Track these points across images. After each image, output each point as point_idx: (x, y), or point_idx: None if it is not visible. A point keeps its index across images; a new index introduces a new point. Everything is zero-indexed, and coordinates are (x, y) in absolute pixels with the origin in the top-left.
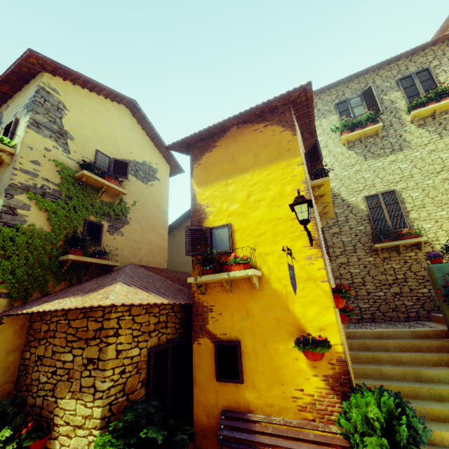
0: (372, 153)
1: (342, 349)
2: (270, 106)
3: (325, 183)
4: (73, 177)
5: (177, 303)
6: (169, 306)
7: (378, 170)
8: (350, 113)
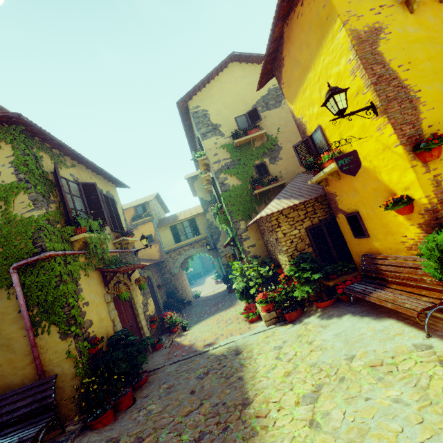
0: None
1: (426, 201)
2: None
3: None
4: (234, 147)
5: (308, 200)
6: (312, 200)
7: None
8: None
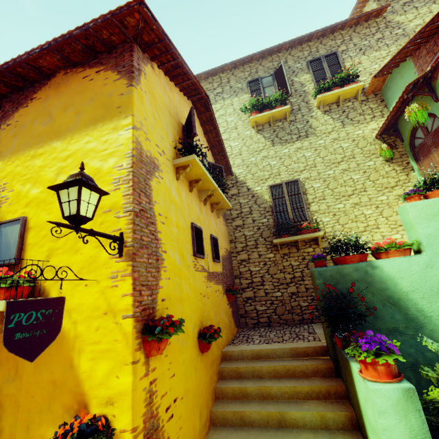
0: (280, 138)
1: None
2: (94, 36)
3: (192, 163)
4: None
5: None
6: None
7: (284, 158)
8: (261, 93)
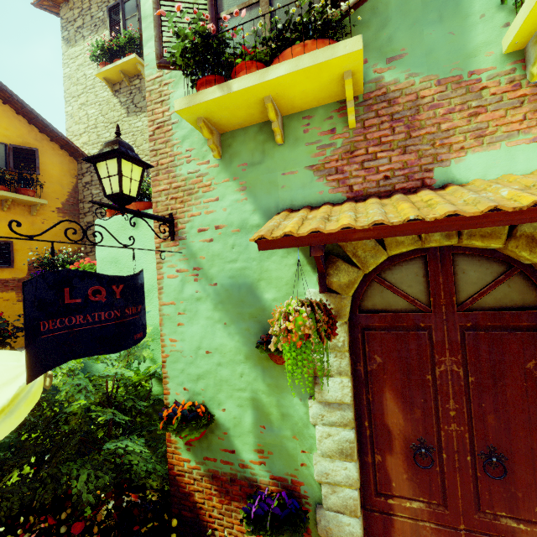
0: (135, 105)
1: None
2: None
3: None
4: None
5: None
6: None
7: (137, 134)
8: (121, 29)
